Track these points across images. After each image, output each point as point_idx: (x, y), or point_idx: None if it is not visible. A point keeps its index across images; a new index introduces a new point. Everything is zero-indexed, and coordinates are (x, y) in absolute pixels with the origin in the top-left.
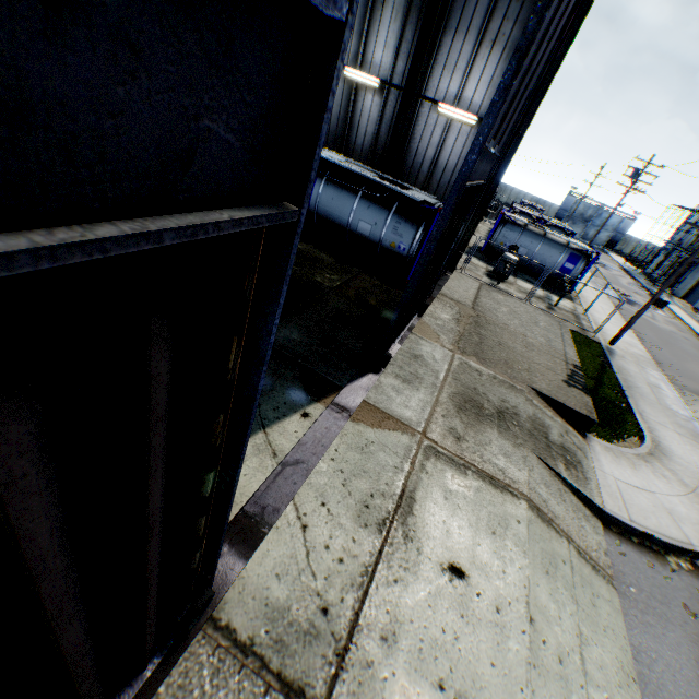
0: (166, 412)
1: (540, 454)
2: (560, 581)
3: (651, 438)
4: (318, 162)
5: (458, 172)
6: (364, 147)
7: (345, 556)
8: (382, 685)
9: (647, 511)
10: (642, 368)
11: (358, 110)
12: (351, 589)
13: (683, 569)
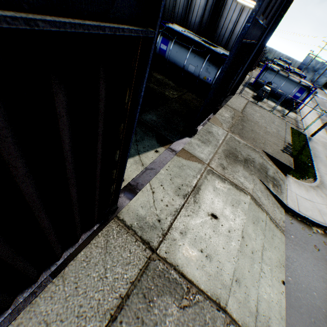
0: (103, 114)
1: (261, 179)
2: (259, 227)
3: (320, 180)
4: (162, 9)
5: None
6: (195, 24)
7: (169, 204)
8: (179, 247)
9: (308, 209)
10: (325, 149)
11: (194, 1)
12: (170, 215)
13: (318, 233)
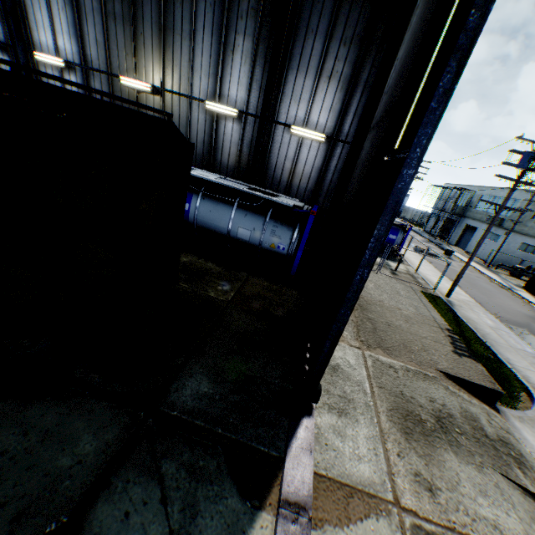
0: None
1: (500, 468)
2: None
3: (533, 388)
4: None
5: (313, 178)
6: (229, 164)
7: None
8: None
9: None
10: (477, 313)
11: (221, 135)
12: None
13: None
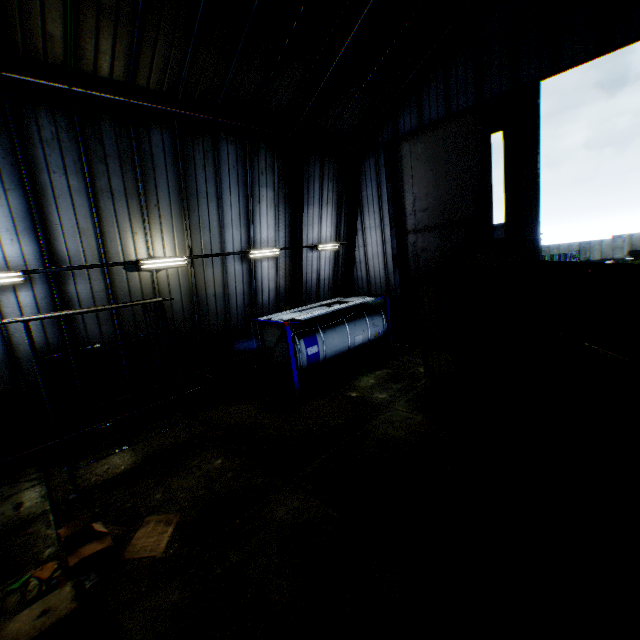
0: None
1: None
2: None
3: None
4: None
5: (331, 278)
6: (270, 301)
7: None
8: None
9: None
10: None
11: (259, 277)
12: None
13: None
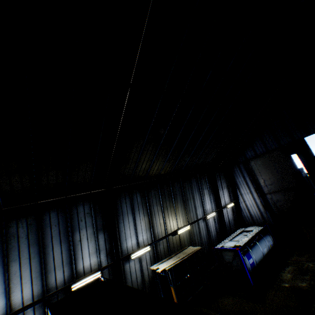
0: None
1: None
2: None
3: None
4: None
5: (233, 218)
6: (215, 236)
7: None
8: None
9: None
10: None
11: (209, 226)
12: None
13: None
